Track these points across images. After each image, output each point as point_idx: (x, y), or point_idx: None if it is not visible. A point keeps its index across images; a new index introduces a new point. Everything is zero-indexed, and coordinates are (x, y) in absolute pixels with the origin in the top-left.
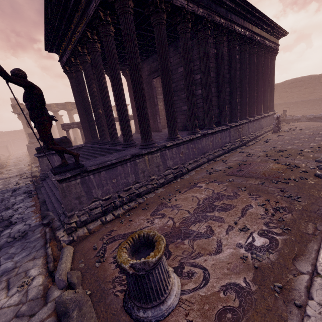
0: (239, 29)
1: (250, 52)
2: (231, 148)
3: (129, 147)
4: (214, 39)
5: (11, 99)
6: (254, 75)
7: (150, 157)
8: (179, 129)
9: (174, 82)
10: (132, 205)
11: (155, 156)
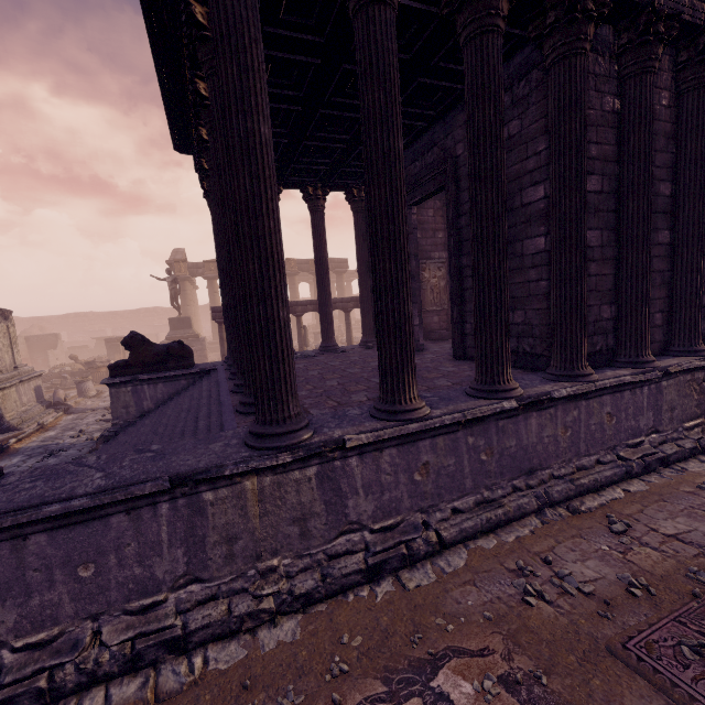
0: None
1: None
2: (660, 457)
3: (247, 416)
4: (612, 62)
5: (172, 252)
6: None
7: (268, 484)
8: (468, 355)
9: (463, 213)
10: (120, 699)
11: (295, 478)
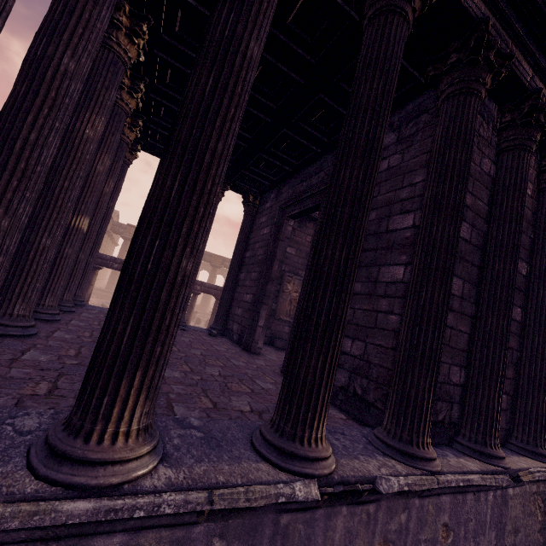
0: None
1: None
2: None
3: None
4: (494, 134)
5: None
6: None
7: None
8: None
9: None
10: None
11: None
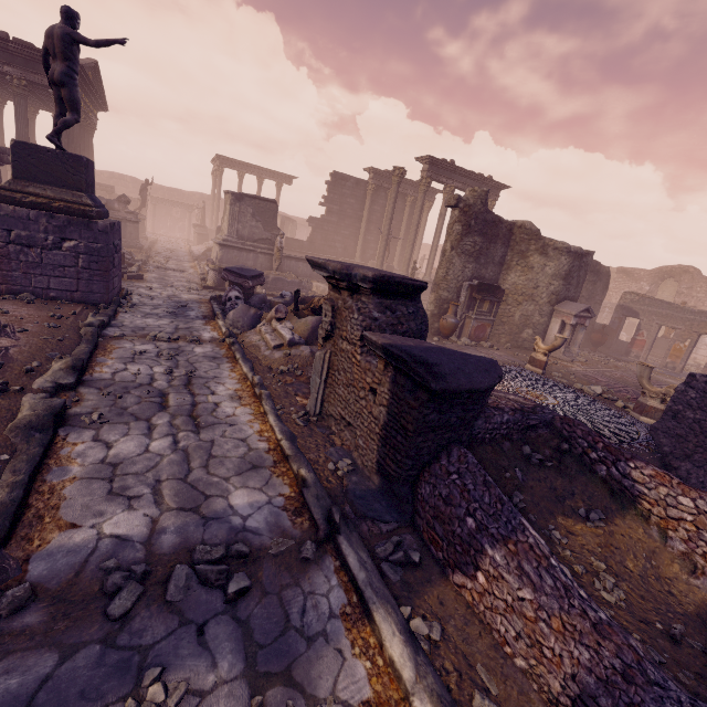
0: None
1: None
2: None
3: None
4: None
5: None
6: None
7: None
8: None
9: None
10: None
11: None
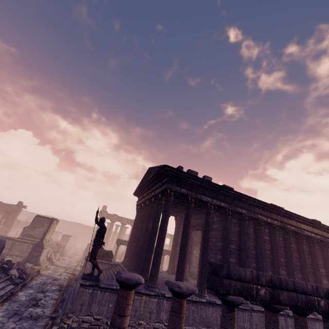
0: (264, 218)
1: (284, 236)
2: None
3: None
4: (238, 220)
5: (103, 206)
6: (292, 260)
7: (147, 299)
8: None
9: None
10: None
11: (152, 300)
